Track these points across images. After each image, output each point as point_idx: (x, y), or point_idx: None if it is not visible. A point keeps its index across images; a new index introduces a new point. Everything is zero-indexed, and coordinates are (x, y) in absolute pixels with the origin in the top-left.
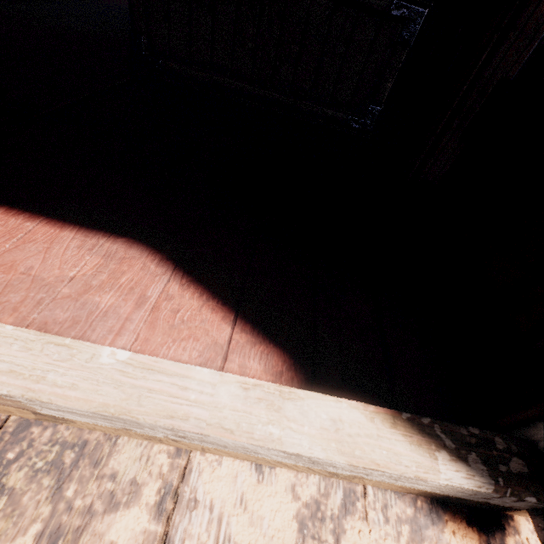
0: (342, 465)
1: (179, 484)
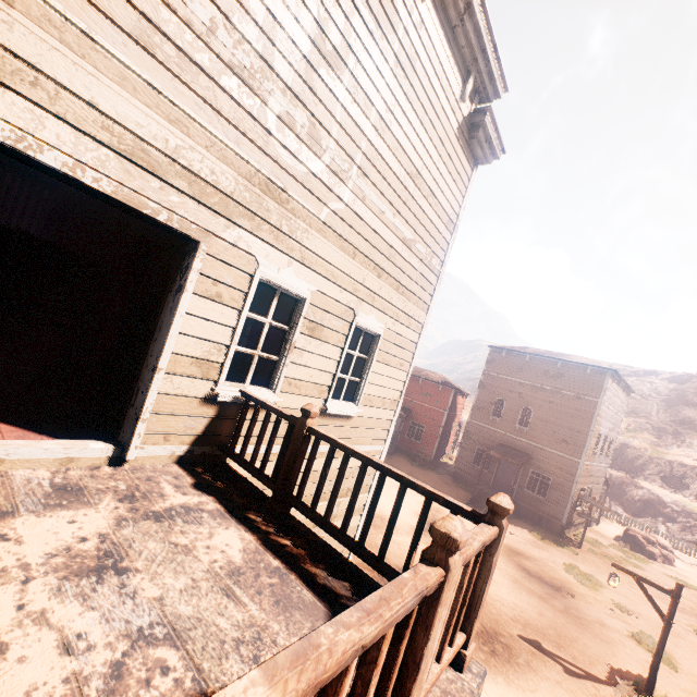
0: (62, 450)
1: (6, 474)
